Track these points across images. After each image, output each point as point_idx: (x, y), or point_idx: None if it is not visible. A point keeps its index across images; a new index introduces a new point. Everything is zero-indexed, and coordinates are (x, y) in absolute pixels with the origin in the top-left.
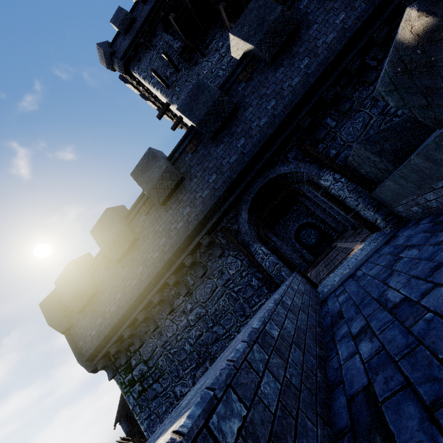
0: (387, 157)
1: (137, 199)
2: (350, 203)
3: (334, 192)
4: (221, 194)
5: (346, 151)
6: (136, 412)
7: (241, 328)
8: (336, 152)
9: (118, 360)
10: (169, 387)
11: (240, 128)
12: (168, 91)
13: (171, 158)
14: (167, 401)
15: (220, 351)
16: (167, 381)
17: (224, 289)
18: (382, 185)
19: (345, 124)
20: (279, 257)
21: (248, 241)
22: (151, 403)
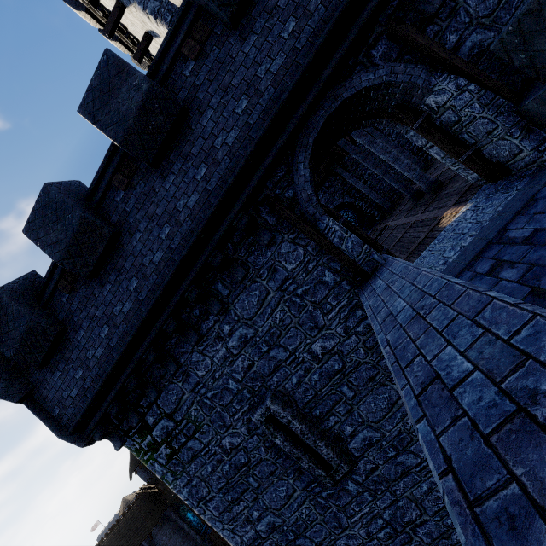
0: None
1: (102, 163)
2: (475, 131)
3: (449, 115)
4: (262, 134)
5: (474, 36)
6: (167, 481)
7: (314, 346)
8: (458, 39)
9: (124, 422)
10: (213, 441)
11: None
12: None
13: (154, 74)
14: (213, 459)
15: (284, 383)
16: (209, 435)
17: (281, 295)
18: None
19: None
20: (357, 236)
21: (313, 213)
22: (190, 466)
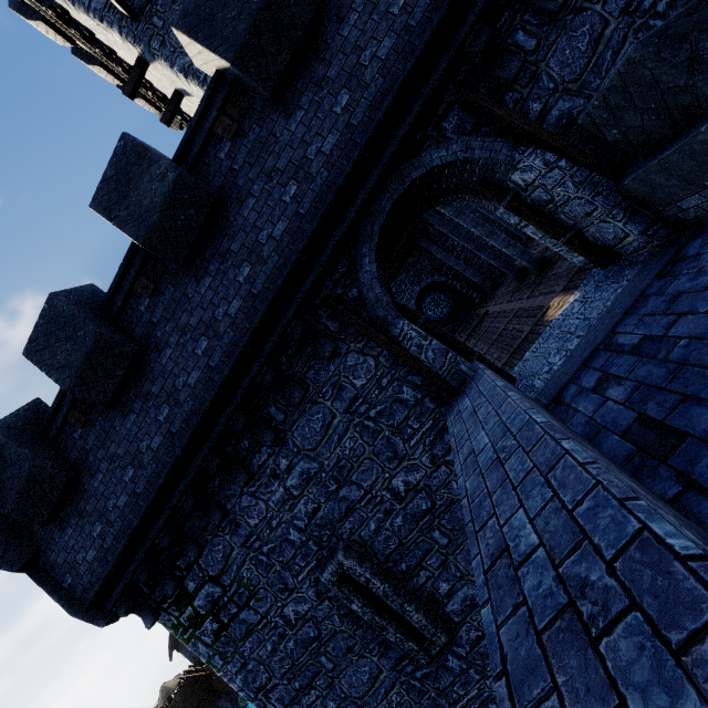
0: (707, 72)
1: (121, 264)
2: (572, 212)
3: (540, 194)
4: (315, 226)
5: (561, 104)
6: (215, 667)
7: (394, 481)
8: (542, 107)
9: (157, 590)
10: (273, 610)
11: (335, 67)
12: (137, 28)
13: (182, 157)
14: (273, 633)
15: (359, 530)
16: (267, 602)
17: (349, 418)
18: (680, 148)
19: (556, 43)
20: (441, 340)
21: (384, 317)
22: (243, 645)
